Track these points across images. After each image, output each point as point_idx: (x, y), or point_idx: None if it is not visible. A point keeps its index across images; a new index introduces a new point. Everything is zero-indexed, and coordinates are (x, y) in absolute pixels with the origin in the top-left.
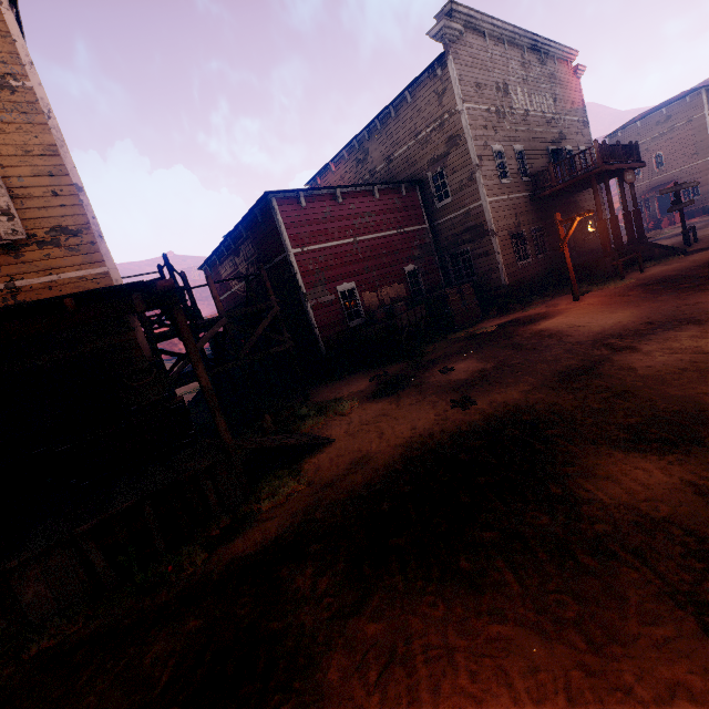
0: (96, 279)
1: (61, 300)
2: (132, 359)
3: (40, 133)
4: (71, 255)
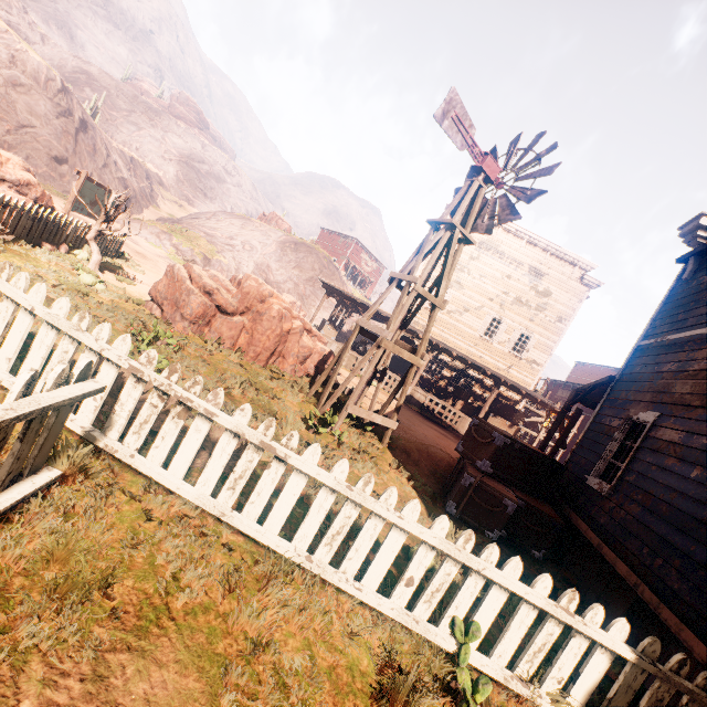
0: (529, 379)
1: (537, 398)
2: (514, 405)
3: (556, 336)
4: (530, 369)
